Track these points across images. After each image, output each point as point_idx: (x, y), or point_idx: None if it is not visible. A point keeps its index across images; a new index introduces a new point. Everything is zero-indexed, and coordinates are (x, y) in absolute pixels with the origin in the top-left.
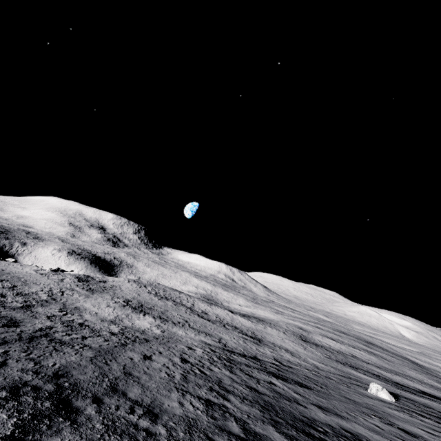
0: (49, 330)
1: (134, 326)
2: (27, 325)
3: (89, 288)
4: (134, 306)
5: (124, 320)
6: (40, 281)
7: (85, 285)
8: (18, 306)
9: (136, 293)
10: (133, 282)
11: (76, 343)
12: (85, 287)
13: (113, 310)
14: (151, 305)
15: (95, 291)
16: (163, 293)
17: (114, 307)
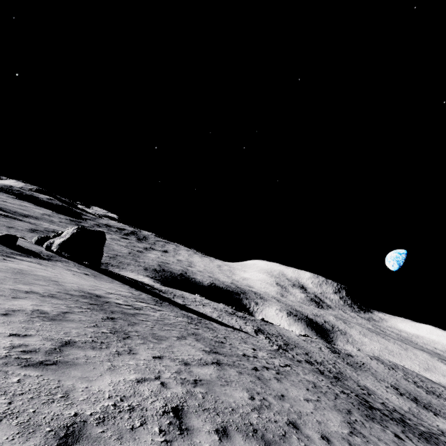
0: (393, 413)
1: (442, 429)
2: (373, 402)
3: (347, 362)
4: (409, 397)
5: (422, 417)
6: (311, 349)
7: (341, 358)
8: (331, 376)
9: (393, 378)
10: (375, 359)
11: (441, 439)
12: (342, 360)
13: (397, 398)
14: (426, 401)
15: (354, 366)
16: (423, 384)
17: (394, 394)
